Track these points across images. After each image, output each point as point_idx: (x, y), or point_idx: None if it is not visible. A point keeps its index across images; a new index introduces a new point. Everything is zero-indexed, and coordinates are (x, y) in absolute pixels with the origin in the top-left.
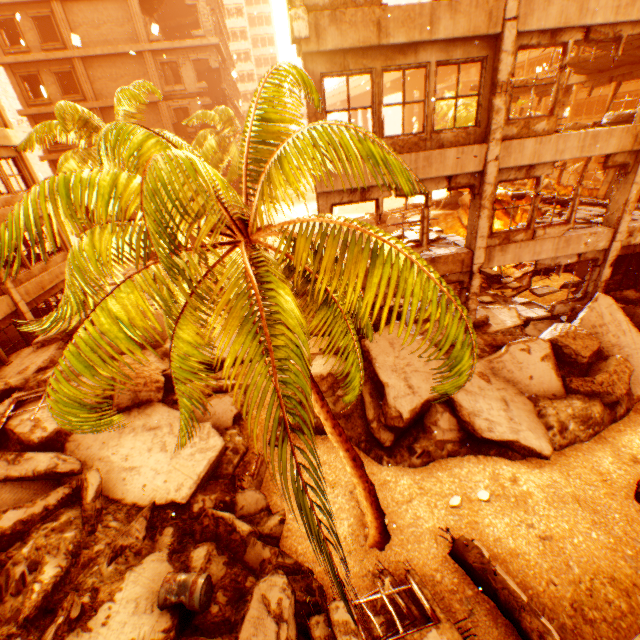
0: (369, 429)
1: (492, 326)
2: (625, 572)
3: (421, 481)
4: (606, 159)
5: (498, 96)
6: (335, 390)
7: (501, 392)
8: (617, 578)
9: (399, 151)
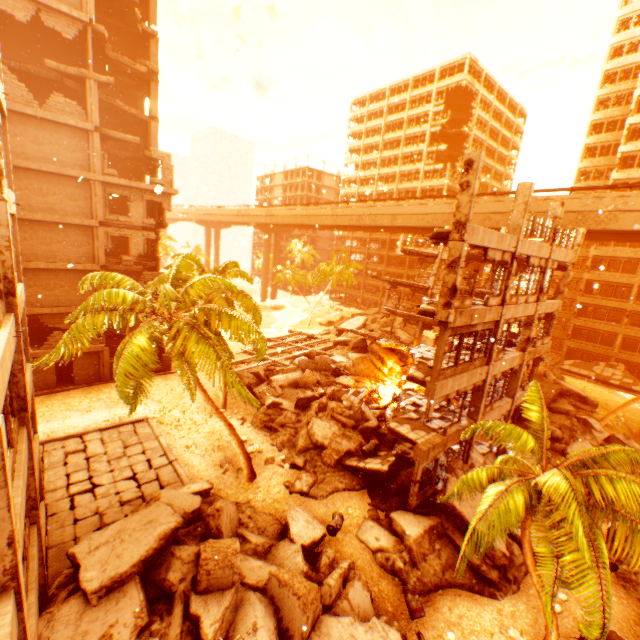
0: (480, 572)
1: (474, 464)
2: (633, 613)
3: (528, 601)
4: (512, 367)
5: (495, 345)
6: (433, 544)
7: None
8: (634, 619)
9: (462, 371)
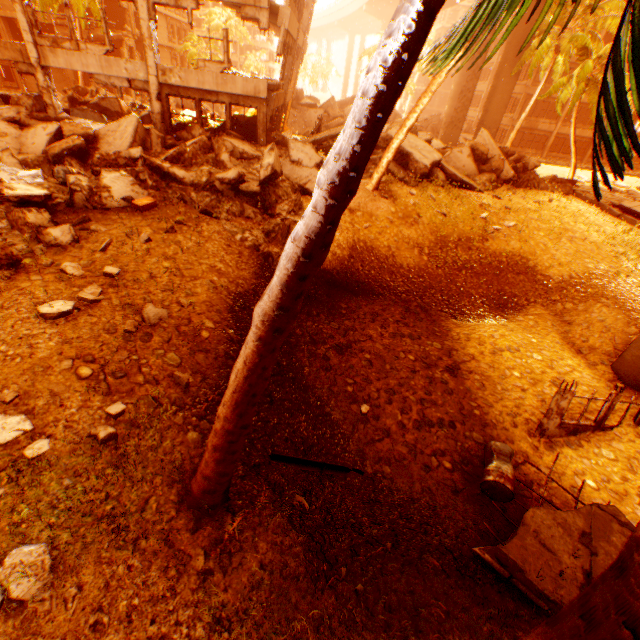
0: None
1: None
2: None
3: None
4: None
5: None
6: None
7: (2, 143)
8: None
9: None
